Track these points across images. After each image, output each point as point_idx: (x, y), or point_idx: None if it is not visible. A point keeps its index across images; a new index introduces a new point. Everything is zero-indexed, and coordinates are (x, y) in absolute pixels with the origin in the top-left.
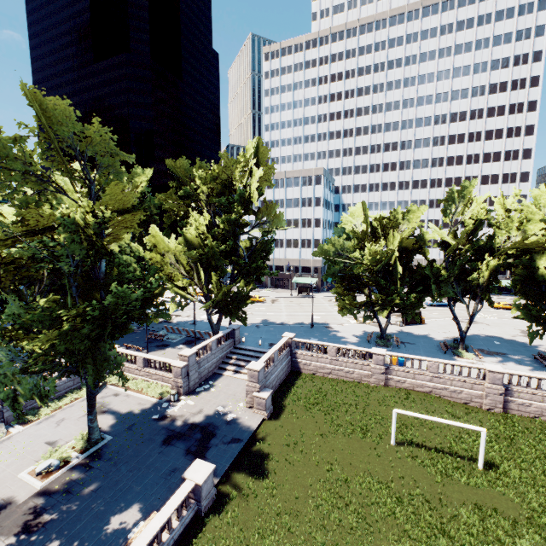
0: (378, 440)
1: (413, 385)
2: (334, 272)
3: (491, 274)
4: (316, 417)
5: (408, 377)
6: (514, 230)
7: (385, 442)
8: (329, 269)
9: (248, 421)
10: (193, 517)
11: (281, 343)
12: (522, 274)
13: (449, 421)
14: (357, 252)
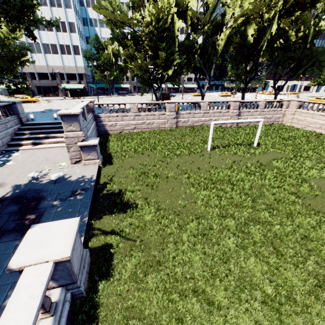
0: (201, 151)
1: (193, 122)
2: (119, 37)
3: (225, 42)
4: (145, 153)
5: (190, 117)
6: (237, 8)
7: (204, 151)
8: (113, 32)
9: (83, 173)
10: (68, 314)
11: (85, 103)
12: (239, 42)
13: (245, 120)
14: (139, 13)
